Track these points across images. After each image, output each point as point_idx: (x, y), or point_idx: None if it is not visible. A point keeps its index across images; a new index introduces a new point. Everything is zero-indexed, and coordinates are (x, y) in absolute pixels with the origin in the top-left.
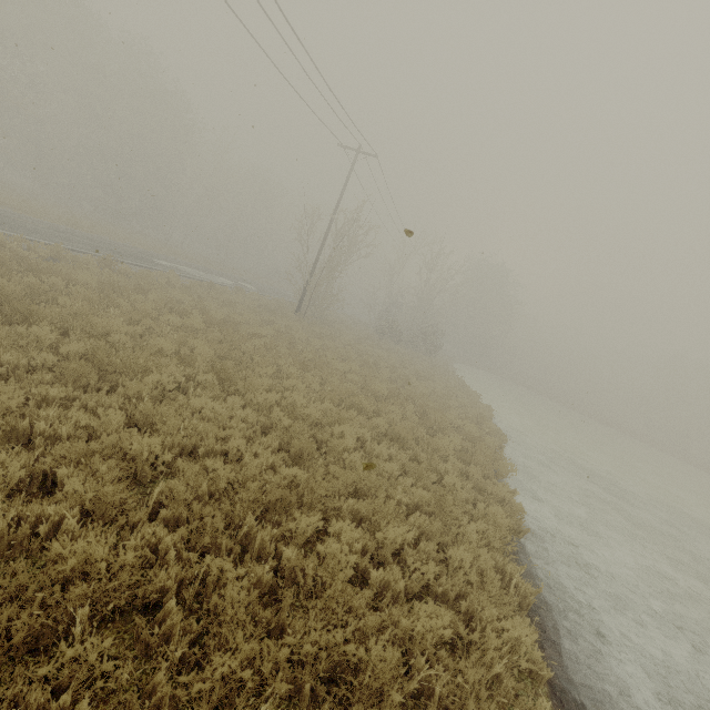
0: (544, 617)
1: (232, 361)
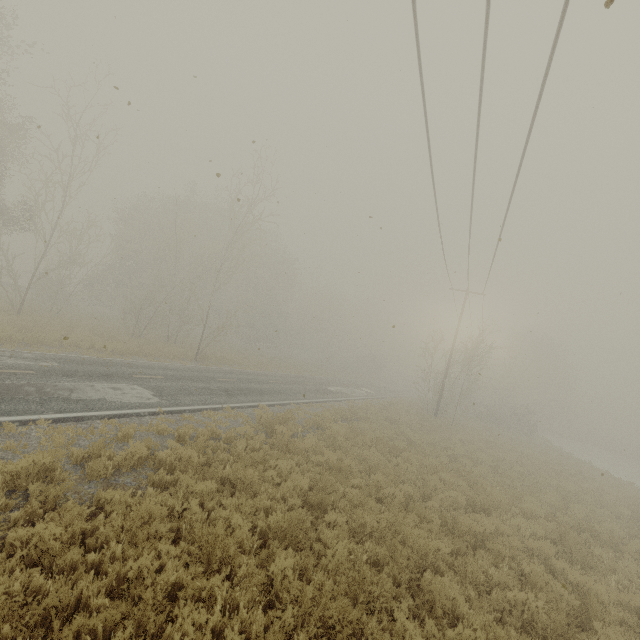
0: None
1: (552, 508)
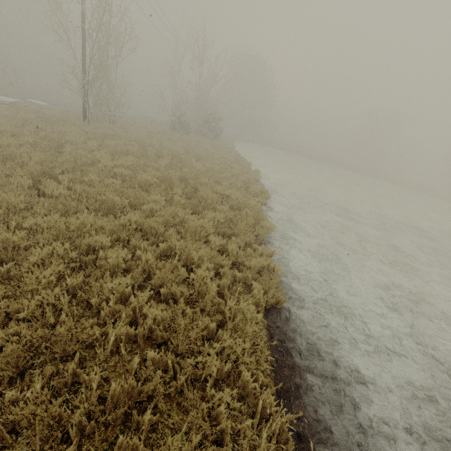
0: (306, 435)
1: None
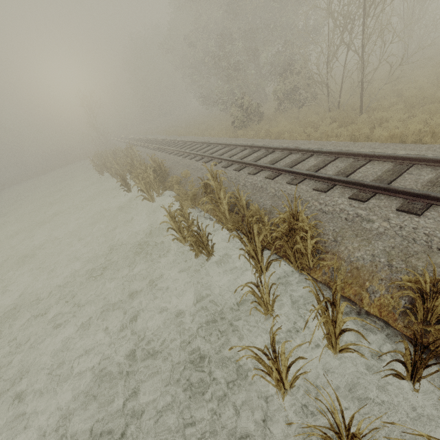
0: None
1: None
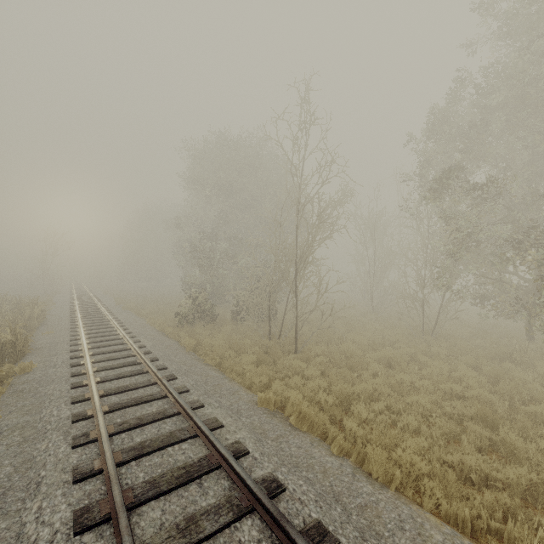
0: None
1: None
